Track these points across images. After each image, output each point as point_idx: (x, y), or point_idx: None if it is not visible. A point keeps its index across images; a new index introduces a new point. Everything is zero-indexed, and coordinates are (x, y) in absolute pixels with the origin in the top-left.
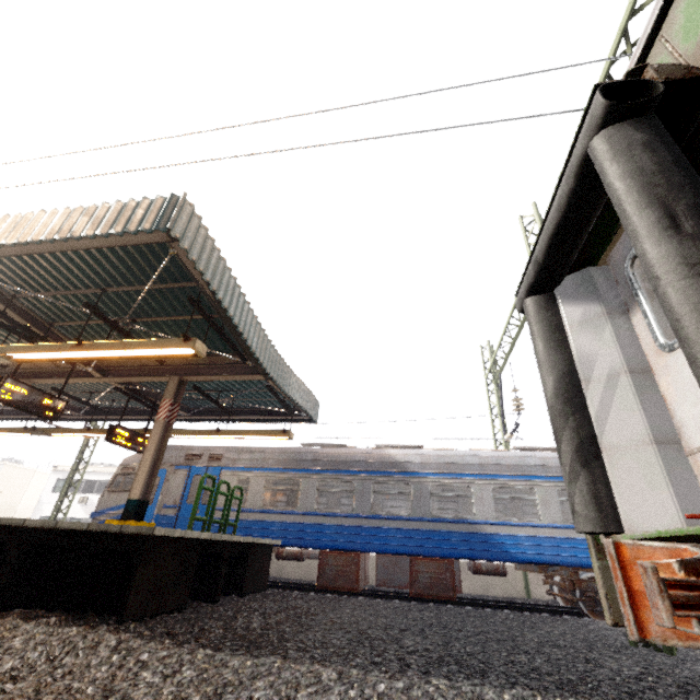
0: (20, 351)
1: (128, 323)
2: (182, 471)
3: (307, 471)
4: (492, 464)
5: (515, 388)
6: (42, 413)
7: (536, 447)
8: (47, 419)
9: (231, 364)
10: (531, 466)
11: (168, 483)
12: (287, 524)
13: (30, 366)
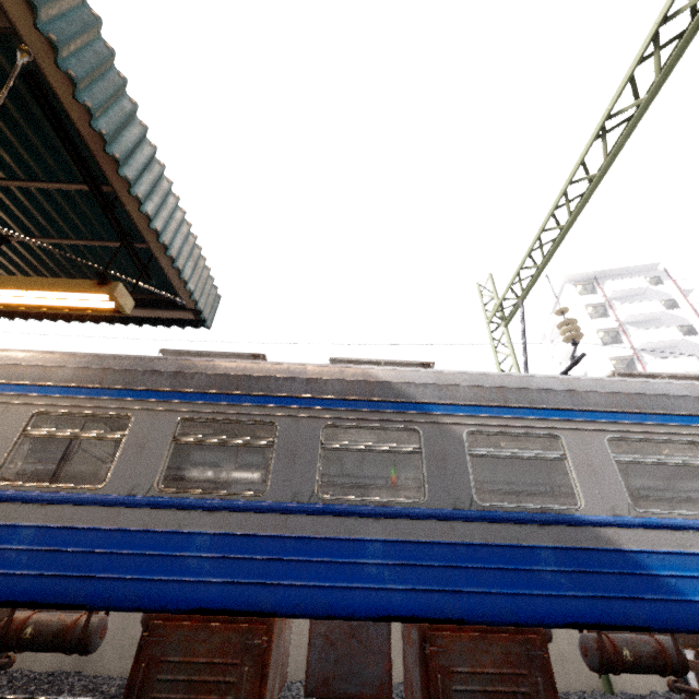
0: None
1: None
2: None
3: (157, 396)
4: (595, 391)
5: (562, 308)
6: None
7: (654, 373)
8: None
9: None
10: (674, 397)
11: None
12: (57, 532)
13: None
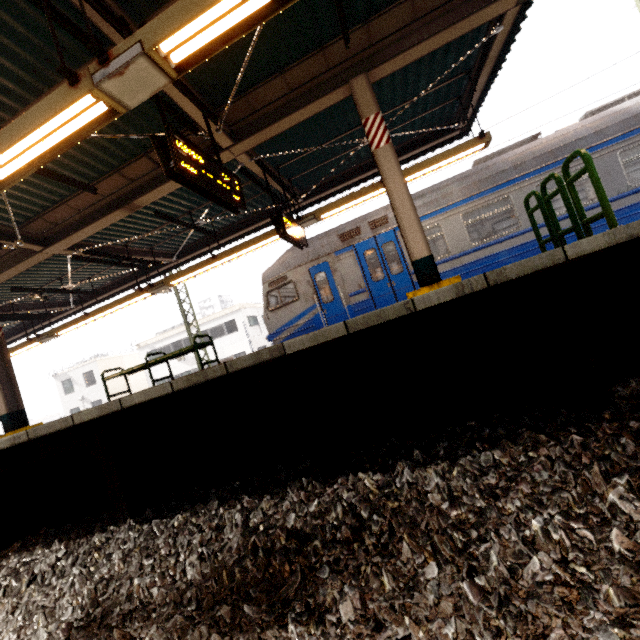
0: (190, 12)
1: None
2: (346, 255)
3: (514, 182)
4: None
5: None
6: (230, 198)
7: None
8: (233, 210)
9: (447, 4)
10: None
11: (339, 273)
12: (516, 248)
13: (117, 185)
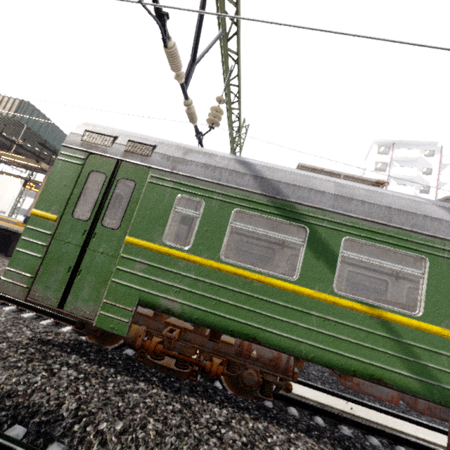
0: None
1: (20, 142)
2: None
3: None
4: None
5: None
6: None
7: None
8: None
9: None
10: None
11: None
12: None
13: None
